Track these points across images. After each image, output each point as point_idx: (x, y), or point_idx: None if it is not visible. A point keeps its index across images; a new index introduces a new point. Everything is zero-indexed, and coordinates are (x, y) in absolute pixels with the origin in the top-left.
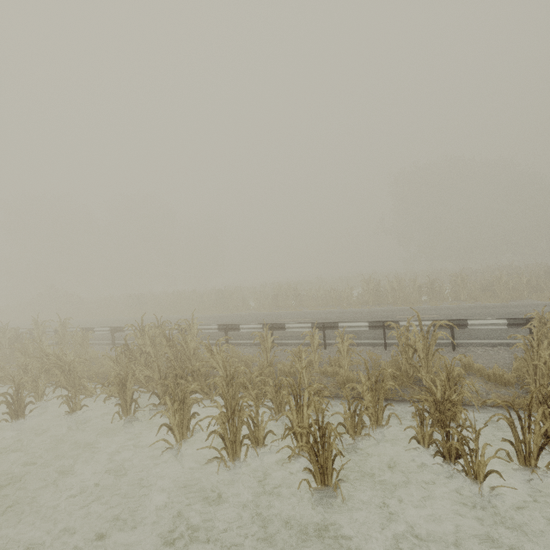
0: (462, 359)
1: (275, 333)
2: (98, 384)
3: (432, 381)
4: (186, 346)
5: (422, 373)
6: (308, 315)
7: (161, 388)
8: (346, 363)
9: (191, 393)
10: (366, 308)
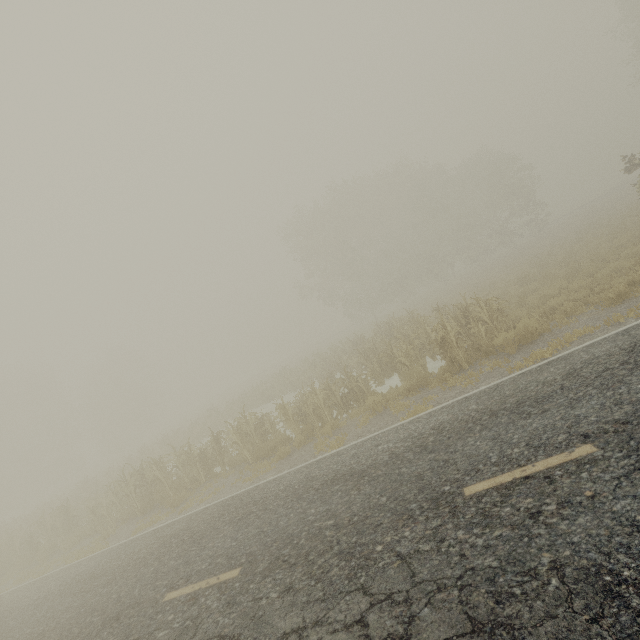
0: None
1: None
2: None
3: None
4: None
5: None
6: None
7: None
8: None
9: None
10: (75, 565)
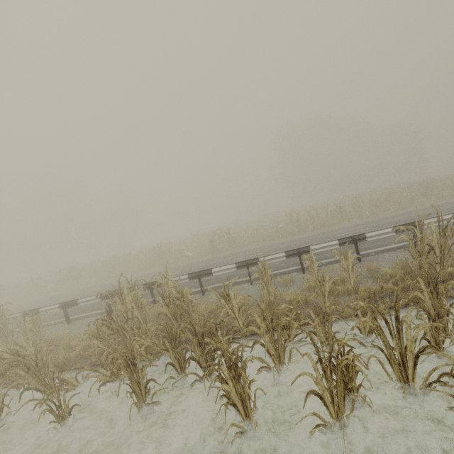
0: (452, 251)
1: (242, 271)
2: (79, 372)
3: (448, 275)
4: (183, 300)
5: (437, 269)
6: (255, 251)
7: (173, 355)
8: (353, 279)
9: (216, 351)
10: (299, 236)
